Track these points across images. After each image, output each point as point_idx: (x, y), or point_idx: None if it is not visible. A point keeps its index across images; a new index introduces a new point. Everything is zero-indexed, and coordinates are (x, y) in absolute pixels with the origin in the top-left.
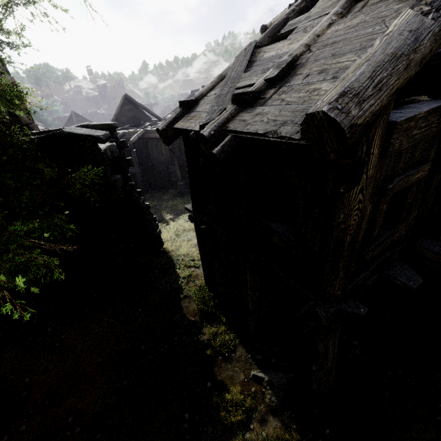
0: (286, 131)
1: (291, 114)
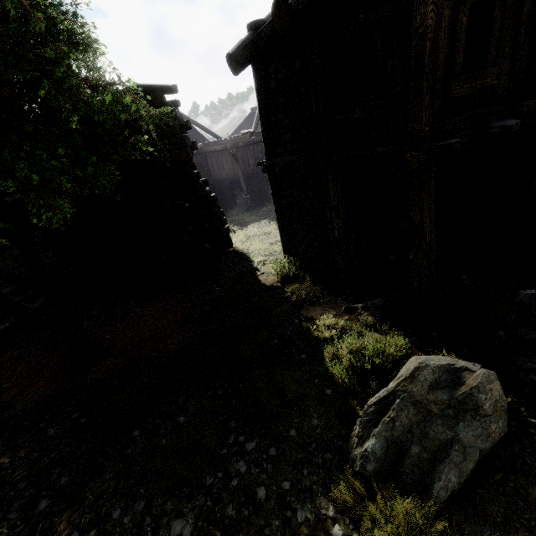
0: None
1: None
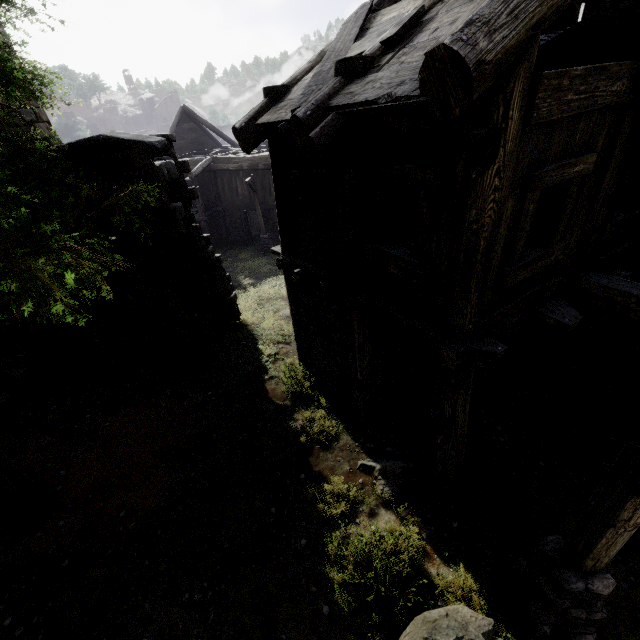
0: (402, 91)
1: (411, 72)
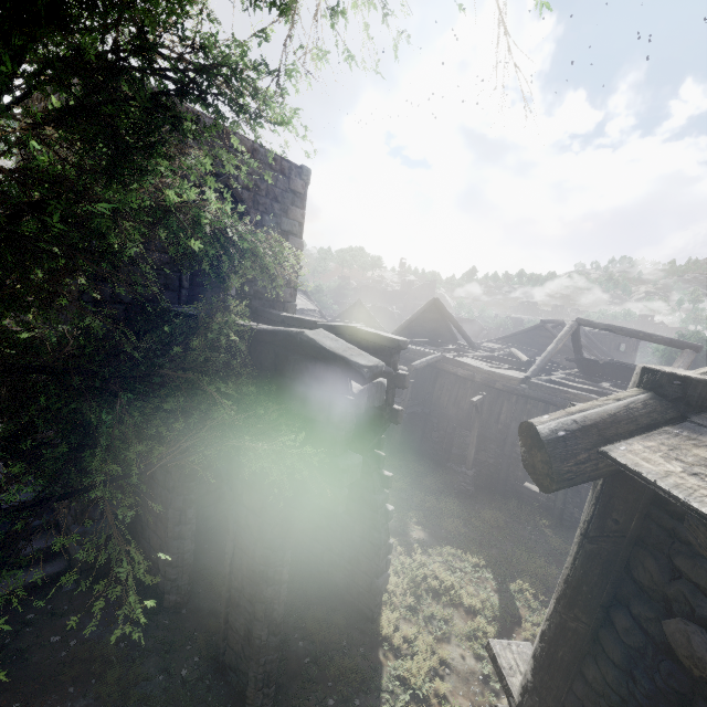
0: None
1: None
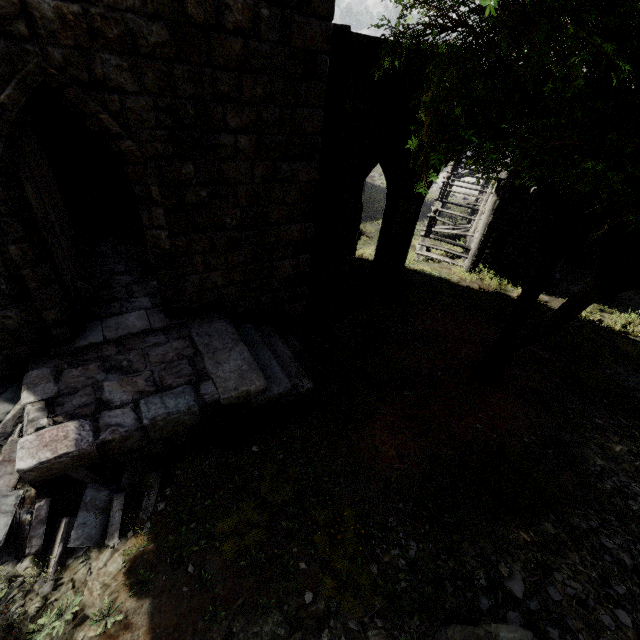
0: None
1: None
